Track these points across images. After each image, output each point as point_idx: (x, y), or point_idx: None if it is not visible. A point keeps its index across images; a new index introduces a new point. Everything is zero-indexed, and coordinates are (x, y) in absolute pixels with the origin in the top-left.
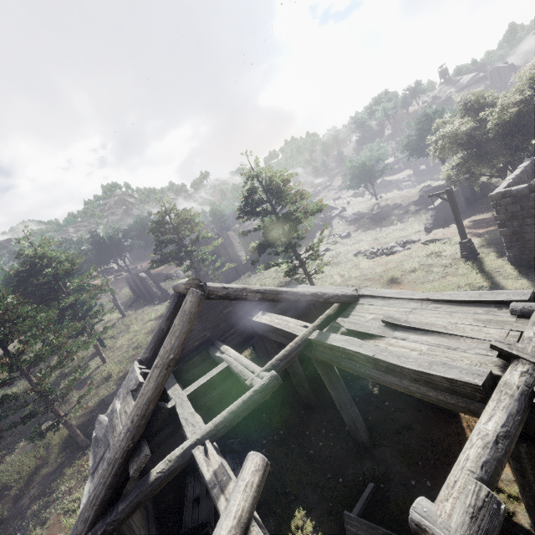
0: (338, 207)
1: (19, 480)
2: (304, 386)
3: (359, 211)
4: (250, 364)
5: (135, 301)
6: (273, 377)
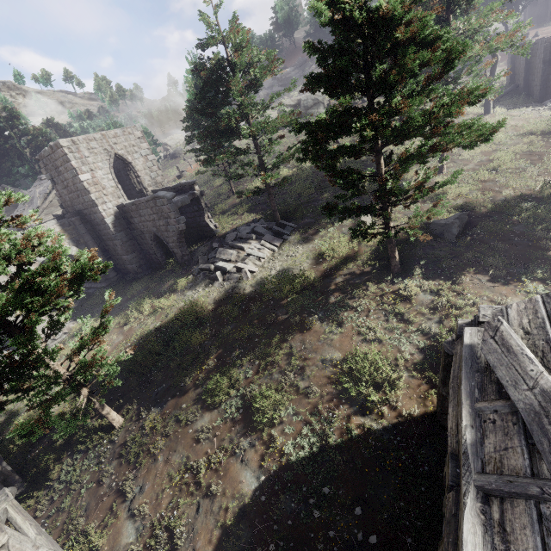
0: None
1: (332, 257)
2: None
3: None
4: None
5: (506, 94)
6: None
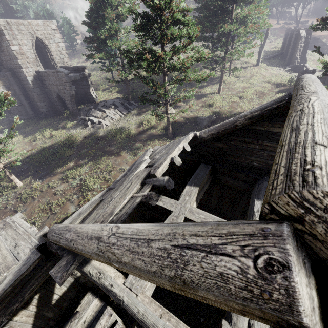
0: None
1: (146, 125)
2: None
3: None
4: None
5: (276, 56)
6: None
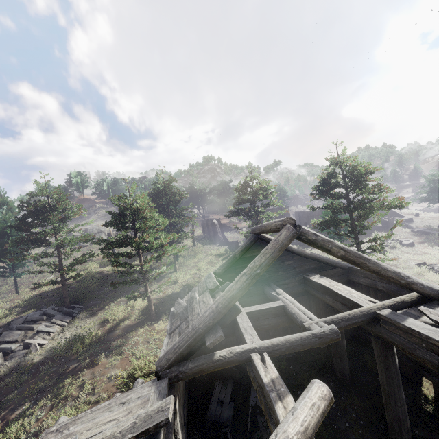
0: (403, 215)
1: (113, 320)
2: (343, 360)
3: (429, 225)
4: (307, 311)
5: (203, 238)
6: (334, 330)
